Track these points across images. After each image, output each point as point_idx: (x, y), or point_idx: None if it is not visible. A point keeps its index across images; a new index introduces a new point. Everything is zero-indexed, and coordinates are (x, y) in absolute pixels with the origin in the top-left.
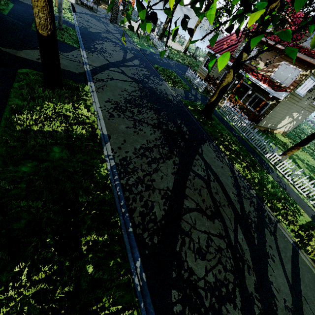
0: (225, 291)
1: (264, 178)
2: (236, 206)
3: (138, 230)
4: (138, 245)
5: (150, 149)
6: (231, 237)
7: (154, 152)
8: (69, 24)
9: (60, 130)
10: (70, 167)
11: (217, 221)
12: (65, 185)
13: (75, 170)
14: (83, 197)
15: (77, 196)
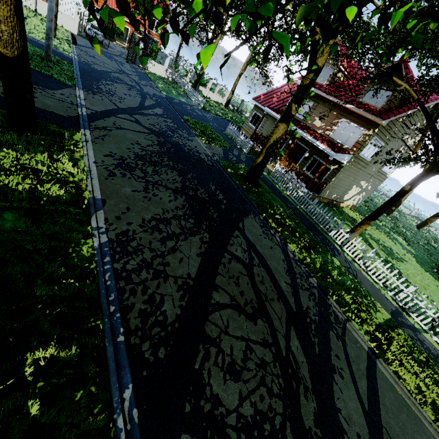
0: (269, 428)
1: (328, 263)
2: (289, 301)
3: (133, 339)
4: (130, 363)
5: (166, 221)
6: (280, 344)
7: (173, 226)
8: (64, 57)
9: (20, 189)
10: (28, 243)
11: (261, 322)
12: (13, 269)
13: (36, 247)
14: (43, 288)
15: (31, 287)
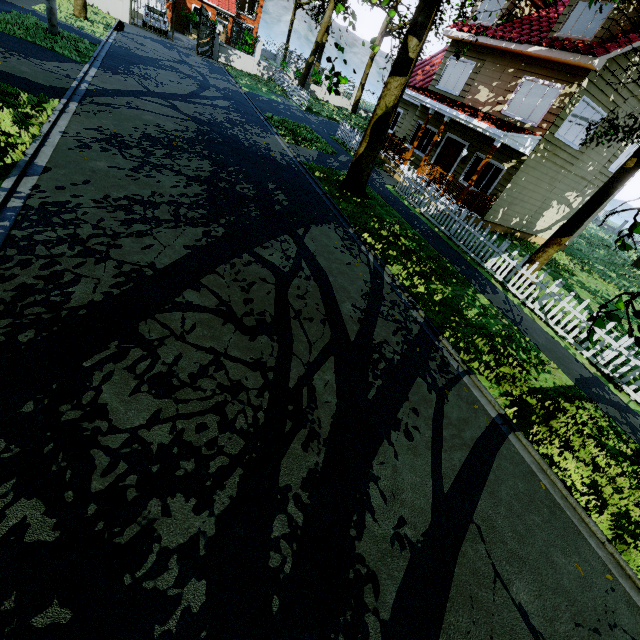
0: (192, 468)
1: (464, 299)
2: (348, 327)
3: None
4: None
5: (151, 204)
6: (291, 372)
7: (160, 211)
8: (89, 38)
9: None
10: None
11: (265, 340)
12: None
13: None
14: None
15: None
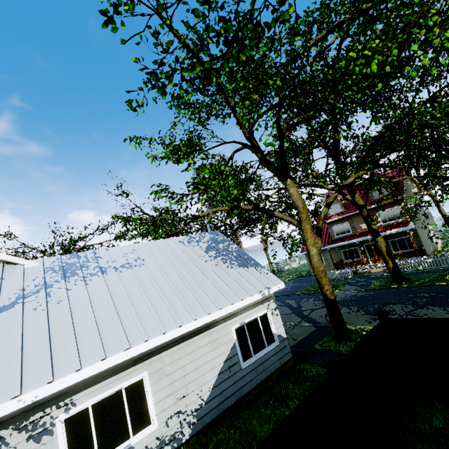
0: None
1: None
2: None
3: None
4: None
5: None
6: None
7: None
8: None
9: None
10: None
11: None
12: None
13: None
14: None
15: None
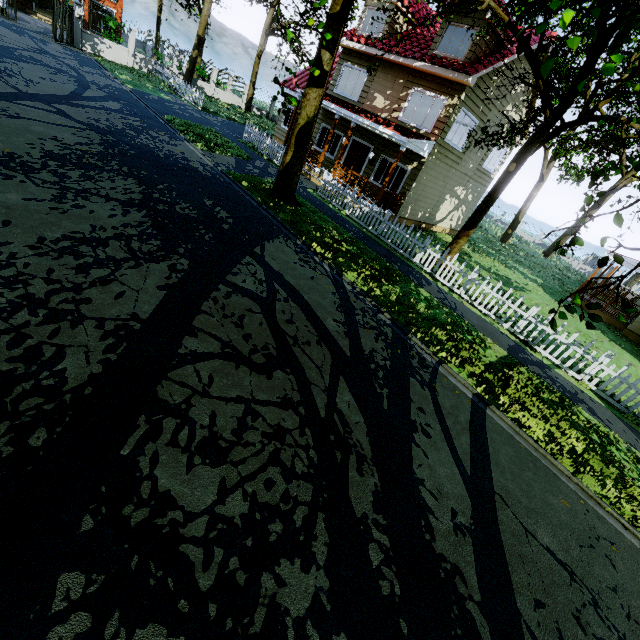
0: (281, 529)
1: (411, 295)
2: (340, 343)
3: None
4: None
5: (98, 241)
6: (317, 402)
7: (111, 248)
8: None
9: None
10: None
11: (281, 374)
12: None
13: None
14: None
15: None
